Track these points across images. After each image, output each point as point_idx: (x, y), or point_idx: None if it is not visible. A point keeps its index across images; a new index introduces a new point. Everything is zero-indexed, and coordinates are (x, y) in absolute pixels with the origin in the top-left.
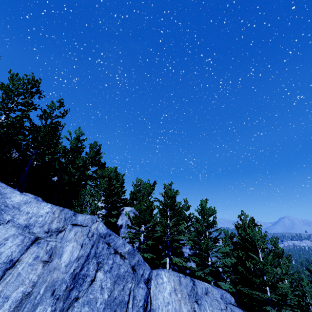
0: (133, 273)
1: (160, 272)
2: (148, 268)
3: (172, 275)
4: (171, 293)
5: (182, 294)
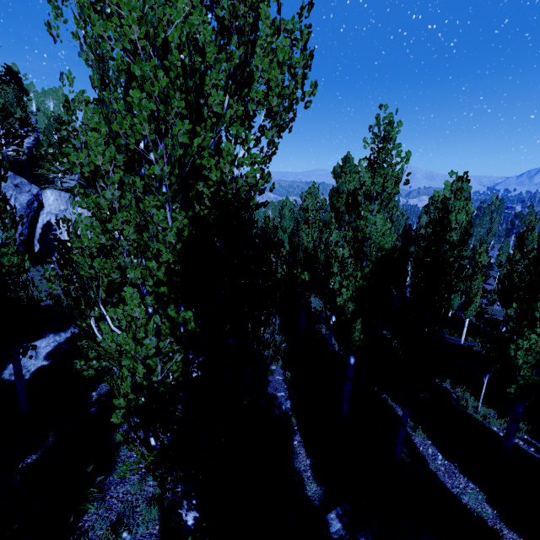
0: (16, 188)
1: (46, 191)
2: (37, 188)
3: (55, 192)
4: (54, 201)
5: (62, 201)
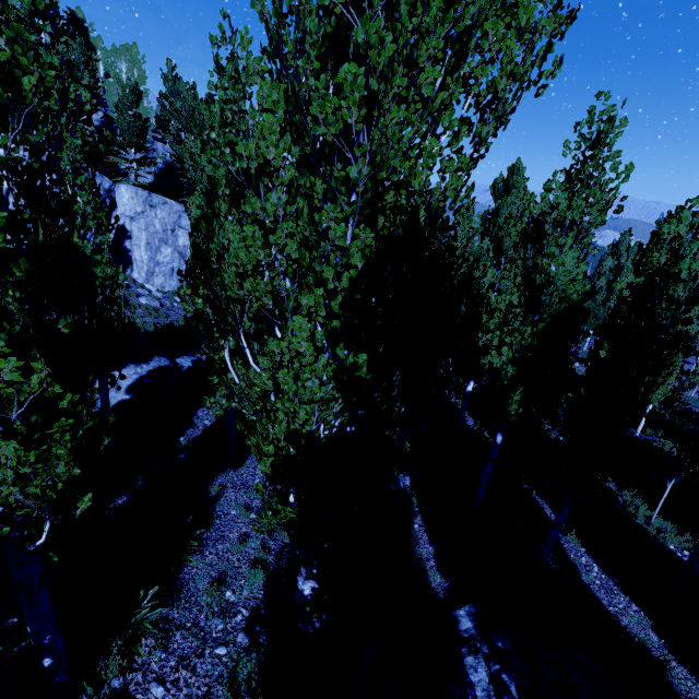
0: None
1: (120, 186)
2: (109, 182)
3: (130, 188)
4: (130, 200)
5: (138, 201)
